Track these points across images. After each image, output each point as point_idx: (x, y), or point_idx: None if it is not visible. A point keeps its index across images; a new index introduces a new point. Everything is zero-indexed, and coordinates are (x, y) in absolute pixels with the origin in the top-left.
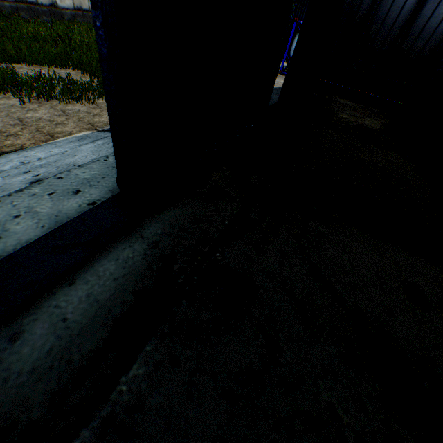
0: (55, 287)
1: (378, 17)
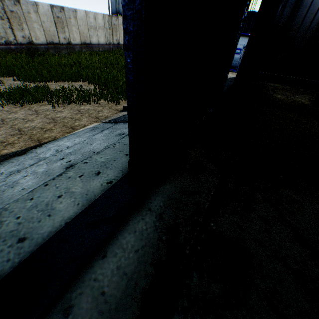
0: (92, 260)
1: (296, 23)
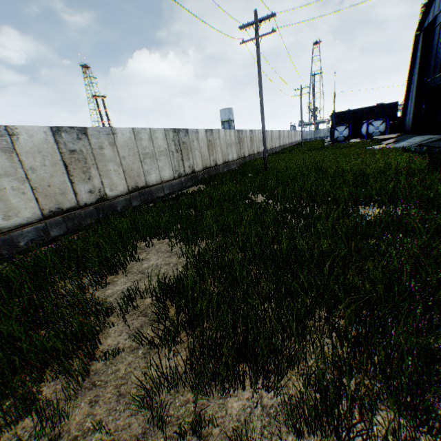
0: None
1: None
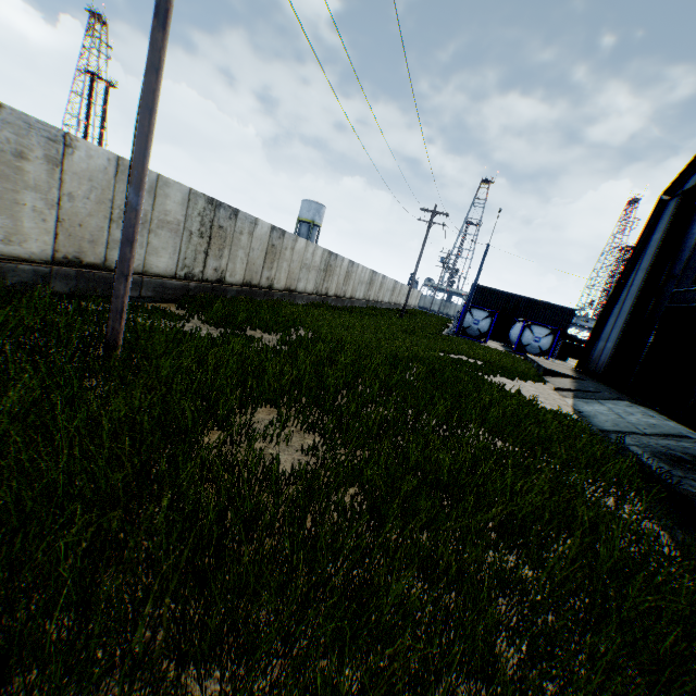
0: None
1: None
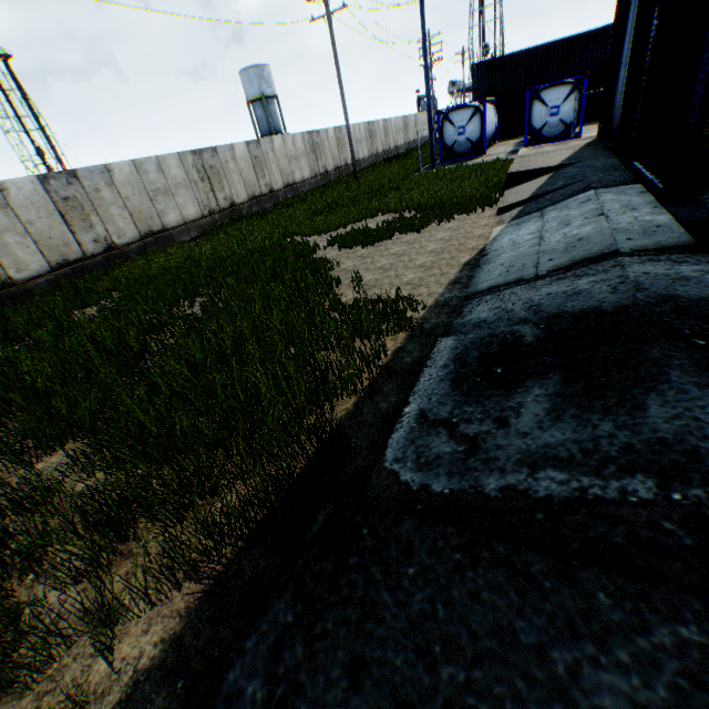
0: None
1: None
